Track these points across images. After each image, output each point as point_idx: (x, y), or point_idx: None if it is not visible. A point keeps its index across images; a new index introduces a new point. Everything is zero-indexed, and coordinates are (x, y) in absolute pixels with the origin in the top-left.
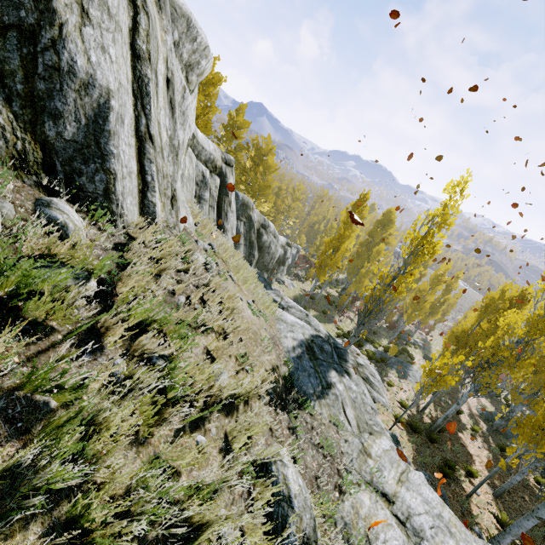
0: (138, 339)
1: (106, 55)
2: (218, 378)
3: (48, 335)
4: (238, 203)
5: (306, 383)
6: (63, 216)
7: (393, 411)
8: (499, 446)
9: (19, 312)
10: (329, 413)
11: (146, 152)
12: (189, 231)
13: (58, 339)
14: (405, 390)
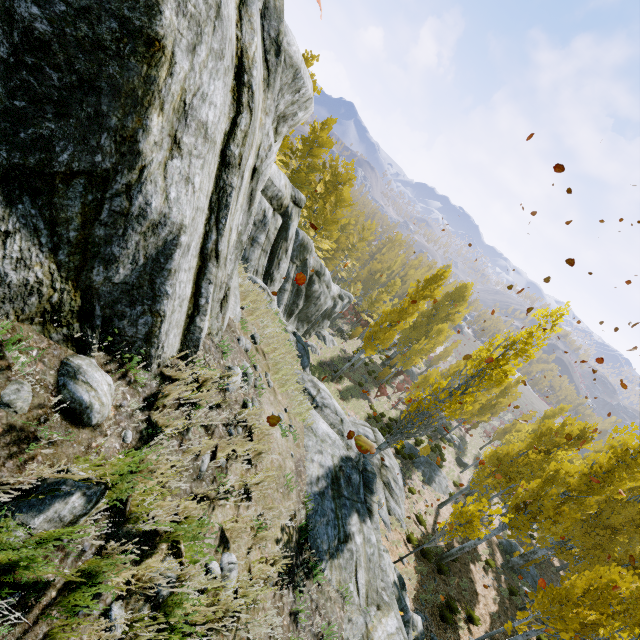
0: (145, 560)
1: (188, 186)
2: (226, 580)
3: (40, 598)
4: (295, 242)
5: (322, 535)
6: (90, 395)
7: (407, 529)
8: (509, 588)
9: (11, 572)
10: (339, 579)
11: (207, 272)
12: (233, 324)
13: (51, 598)
14: (426, 500)
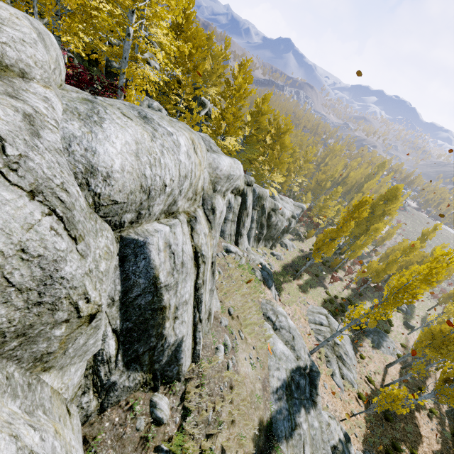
0: None
1: (183, 323)
2: None
3: None
4: (254, 196)
5: (281, 426)
6: (161, 414)
7: (357, 390)
8: (452, 432)
9: None
10: (292, 453)
11: (197, 329)
12: (216, 313)
13: None
14: (375, 362)
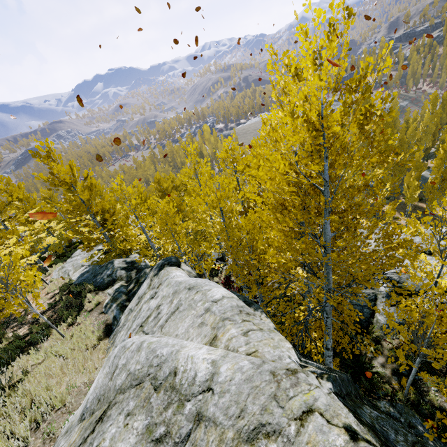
0: None
1: None
2: None
3: None
4: None
5: None
6: None
7: None
8: (387, 199)
9: None
10: None
11: None
12: None
13: None
14: None
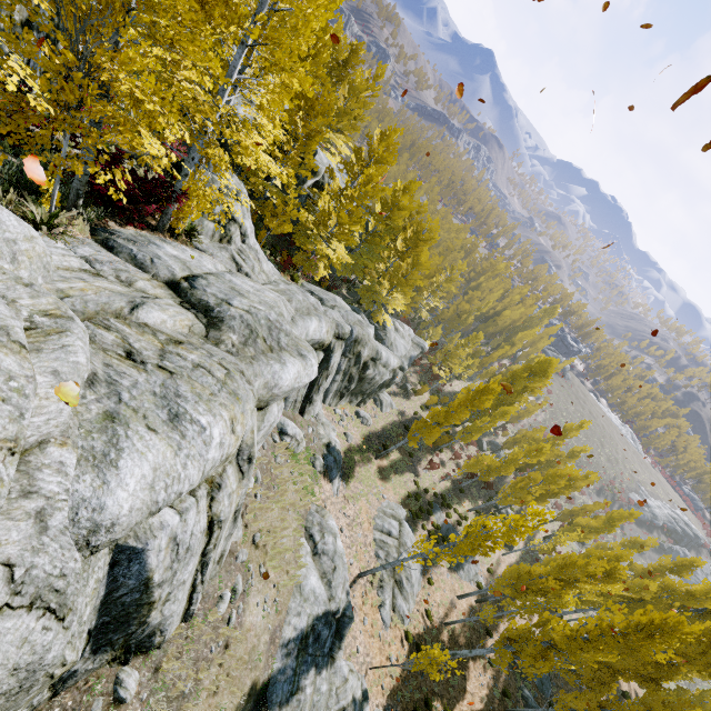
0: None
1: (175, 601)
2: None
3: None
4: (349, 339)
5: (279, 690)
6: (126, 694)
7: (407, 627)
8: (504, 690)
9: None
10: None
11: (197, 590)
12: (235, 545)
13: None
14: (445, 590)
